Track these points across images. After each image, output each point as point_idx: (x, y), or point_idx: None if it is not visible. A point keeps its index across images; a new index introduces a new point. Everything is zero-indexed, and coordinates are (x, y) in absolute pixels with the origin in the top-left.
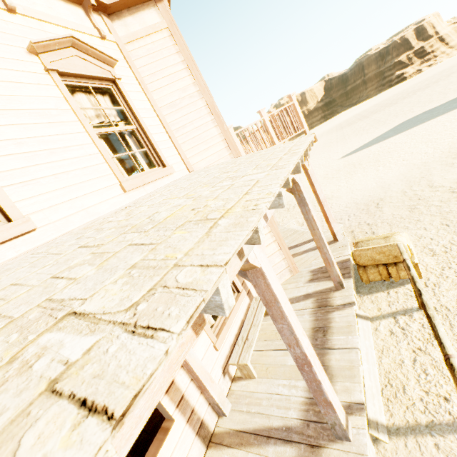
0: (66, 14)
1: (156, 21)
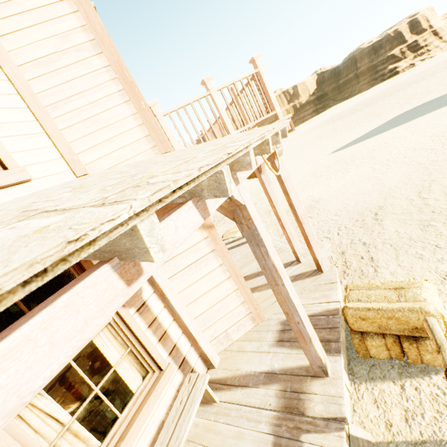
0: None
1: None
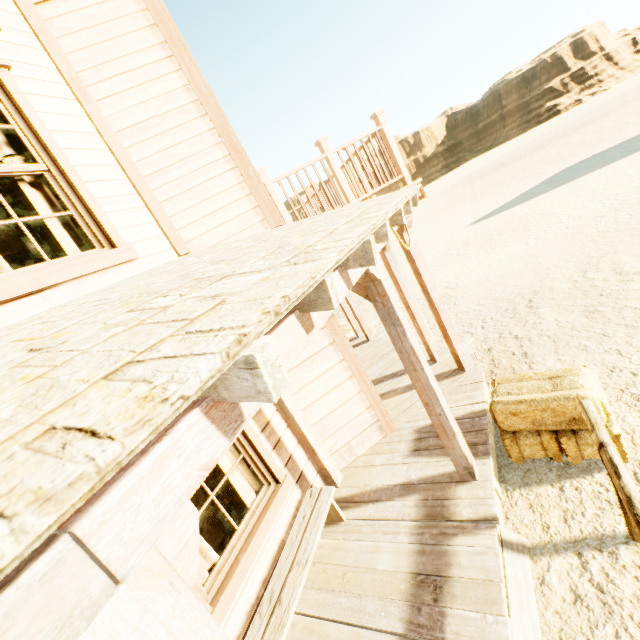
0: None
1: None
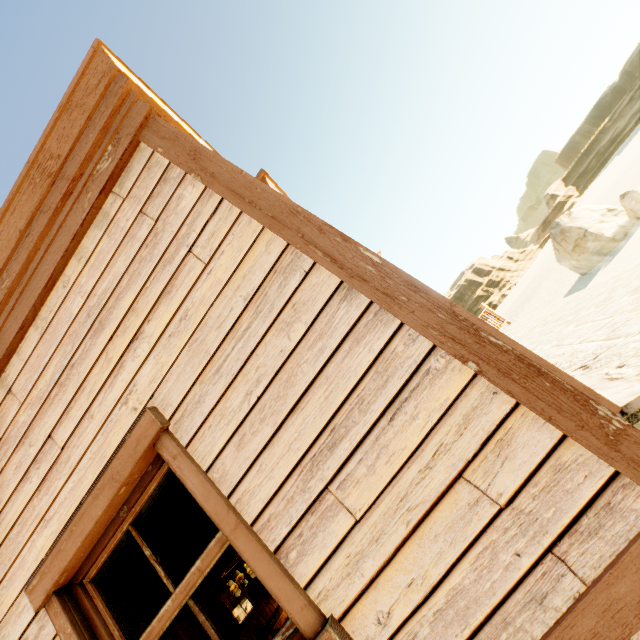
0: None
1: None
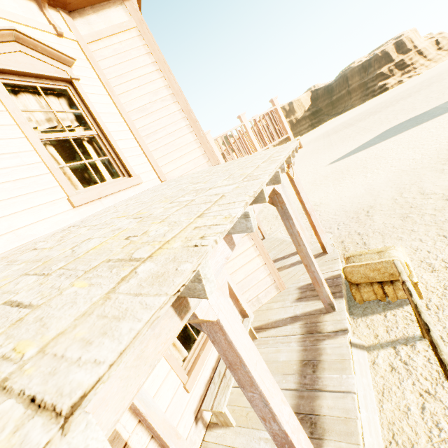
0: (12, 7)
1: (124, 19)
